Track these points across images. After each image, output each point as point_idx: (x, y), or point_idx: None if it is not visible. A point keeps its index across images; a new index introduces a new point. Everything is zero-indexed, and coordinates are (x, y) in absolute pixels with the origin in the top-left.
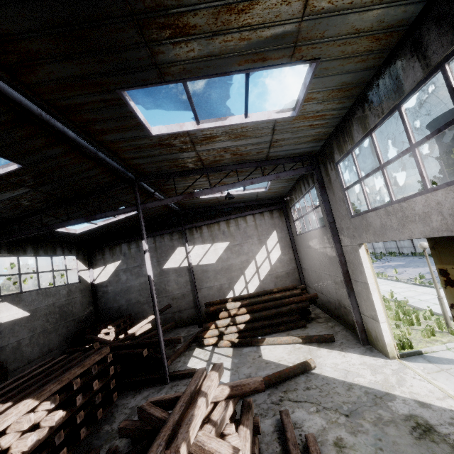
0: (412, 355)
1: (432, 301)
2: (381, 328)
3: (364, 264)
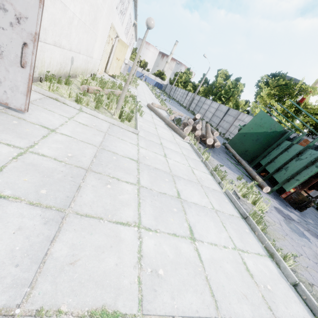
0: (112, 77)
1: (144, 91)
2: (108, 64)
3: (115, 43)
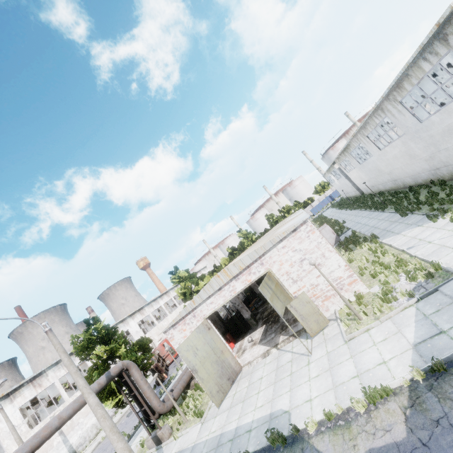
0: None
1: None
2: None
3: None
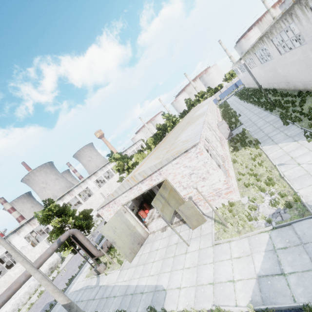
0: None
1: None
2: None
3: None
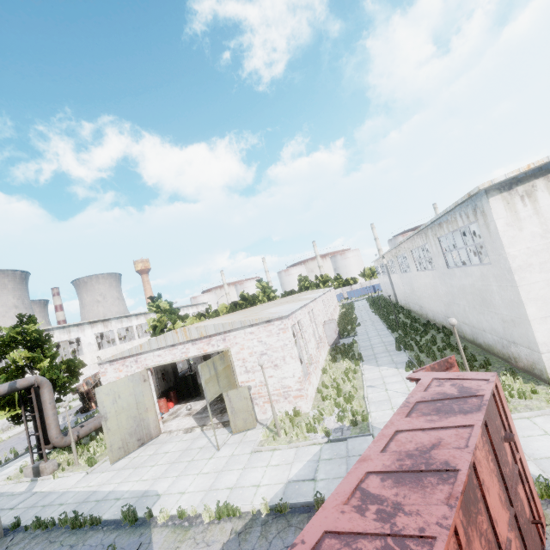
0: None
1: None
2: None
3: None
